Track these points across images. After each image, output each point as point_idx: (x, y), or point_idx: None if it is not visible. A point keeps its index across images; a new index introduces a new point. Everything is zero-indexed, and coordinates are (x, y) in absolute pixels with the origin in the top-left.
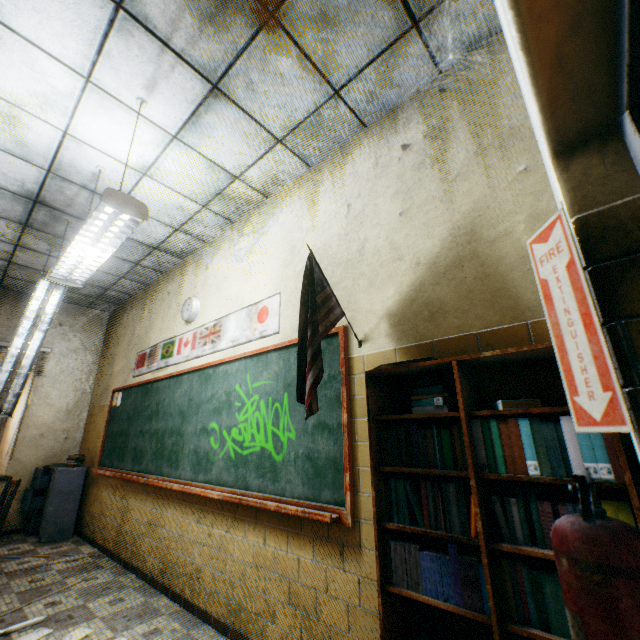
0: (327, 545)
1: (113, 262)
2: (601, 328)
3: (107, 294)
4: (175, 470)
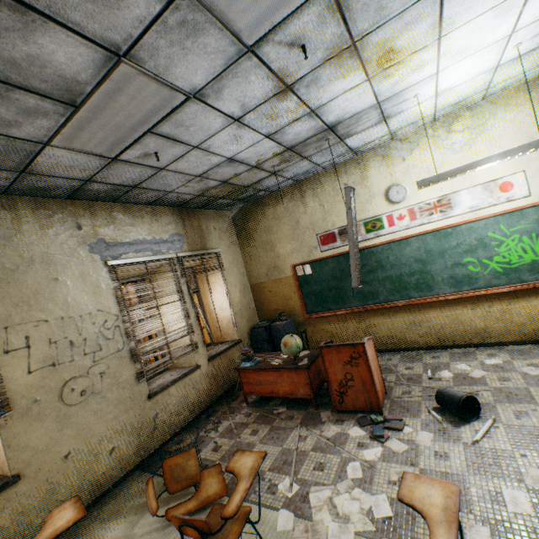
0: None
1: (303, 167)
2: None
3: (254, 195)
4: (428, 292)
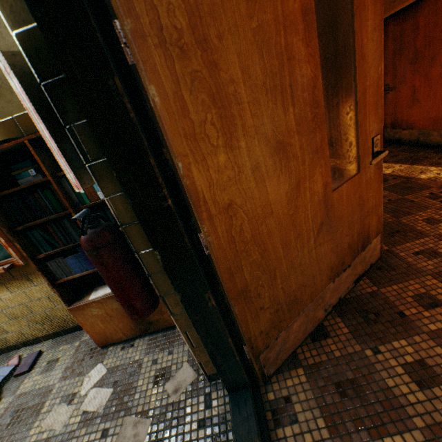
0: (16, 281)
1: None
2: (49, 140)
3: None
4: None
